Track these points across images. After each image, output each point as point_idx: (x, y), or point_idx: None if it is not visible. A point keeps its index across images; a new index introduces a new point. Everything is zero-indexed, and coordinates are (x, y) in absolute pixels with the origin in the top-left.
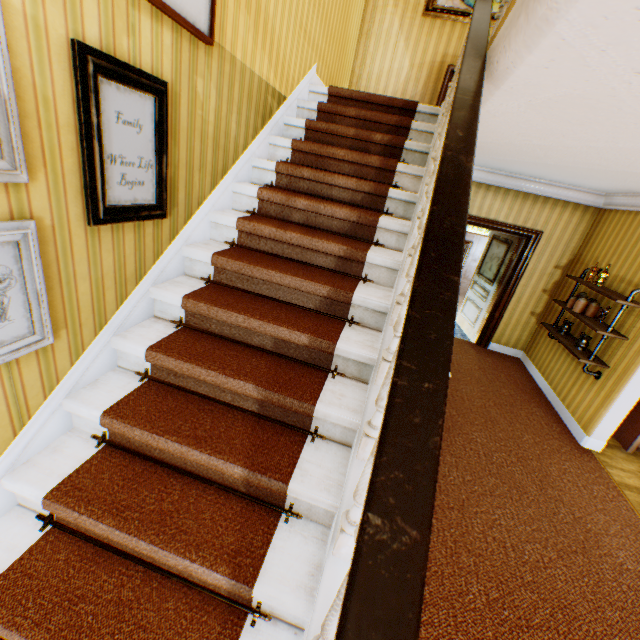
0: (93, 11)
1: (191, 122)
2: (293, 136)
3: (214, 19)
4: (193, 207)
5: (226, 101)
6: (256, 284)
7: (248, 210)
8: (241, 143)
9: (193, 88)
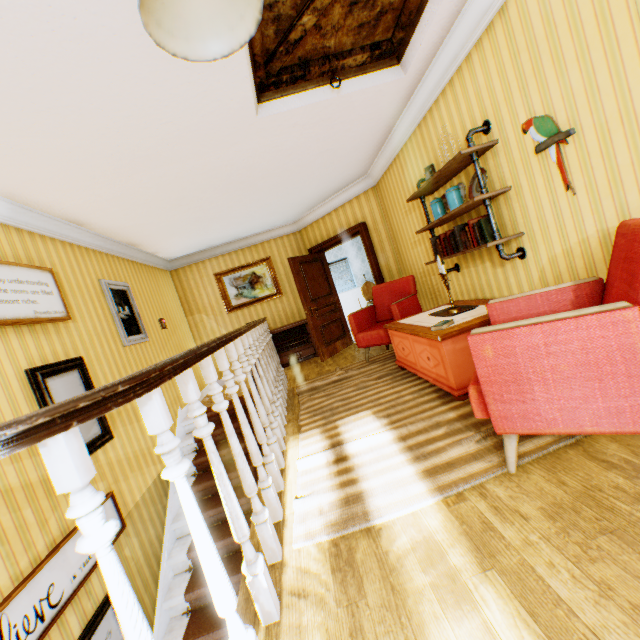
0: (74, 619)
1: (131, 576)
2: (189, 472)
3: (122, 515)
4: (152, 618)
5: (143, 529)
6: (219, 639)
7: (186, 569)
8: (161, 530)
9: (125, 559)
